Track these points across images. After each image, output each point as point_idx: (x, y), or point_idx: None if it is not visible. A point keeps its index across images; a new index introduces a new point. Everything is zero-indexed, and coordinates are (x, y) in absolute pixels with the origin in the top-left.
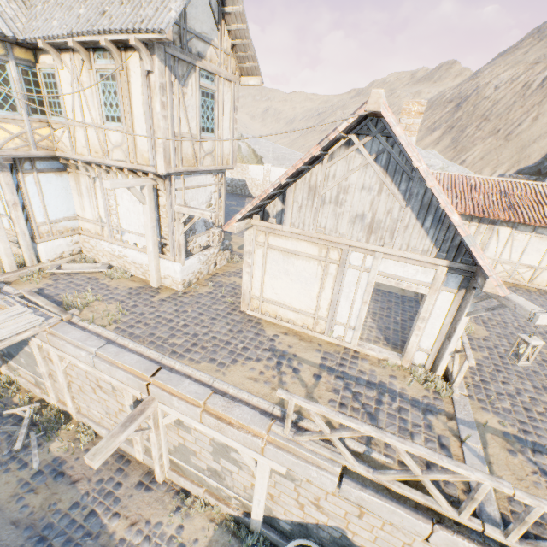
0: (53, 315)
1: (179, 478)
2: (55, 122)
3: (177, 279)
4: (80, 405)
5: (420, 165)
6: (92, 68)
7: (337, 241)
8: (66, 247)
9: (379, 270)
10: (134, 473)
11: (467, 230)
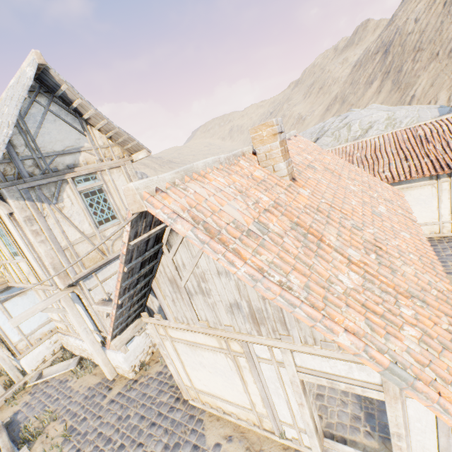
0: None
1: None
2: None
3: (124, 369)
4: None
5: (236, 269)
6: None
7: (226, 335)
8: (46, 350)
9: (297, 364)
10: None
11: (381, 357)
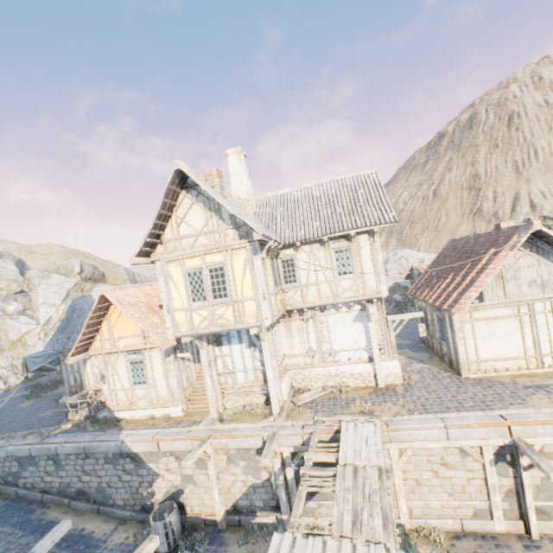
0: (374, 419)
1: (551, 522)
2: (289, 287)
3: (398, 373)
4: (412, 506)
5: None
6: (329, 249)
7: (524, 299)
8: (288, 383)
9: None
10: (510, 542)
11: None
